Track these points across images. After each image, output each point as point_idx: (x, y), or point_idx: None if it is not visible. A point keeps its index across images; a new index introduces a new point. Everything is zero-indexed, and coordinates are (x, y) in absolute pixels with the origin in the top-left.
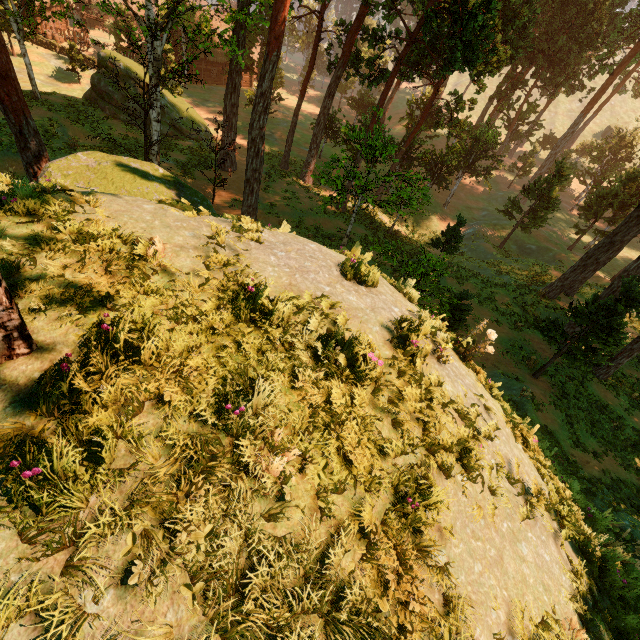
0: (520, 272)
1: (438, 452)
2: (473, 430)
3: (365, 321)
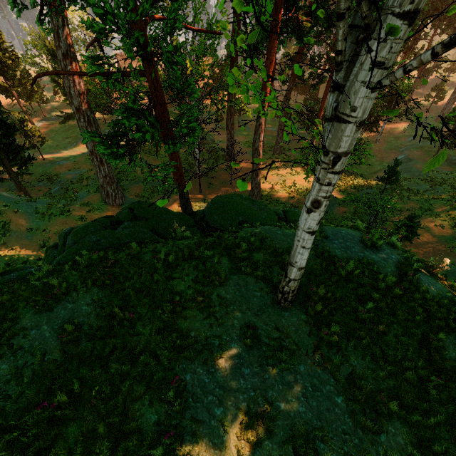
0: (451, 182)
1: (435, 320)
2: (448, 310)
3: (384, 267)
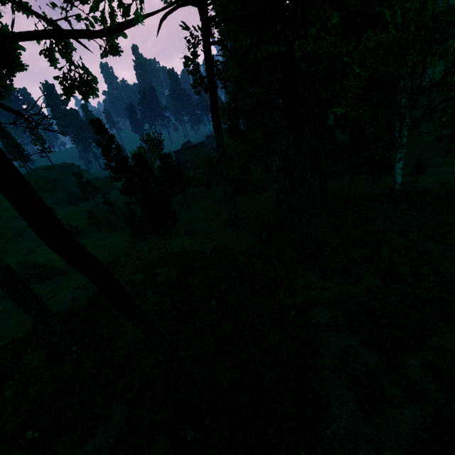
0: None
1: None
2: None
3: (431, 189)
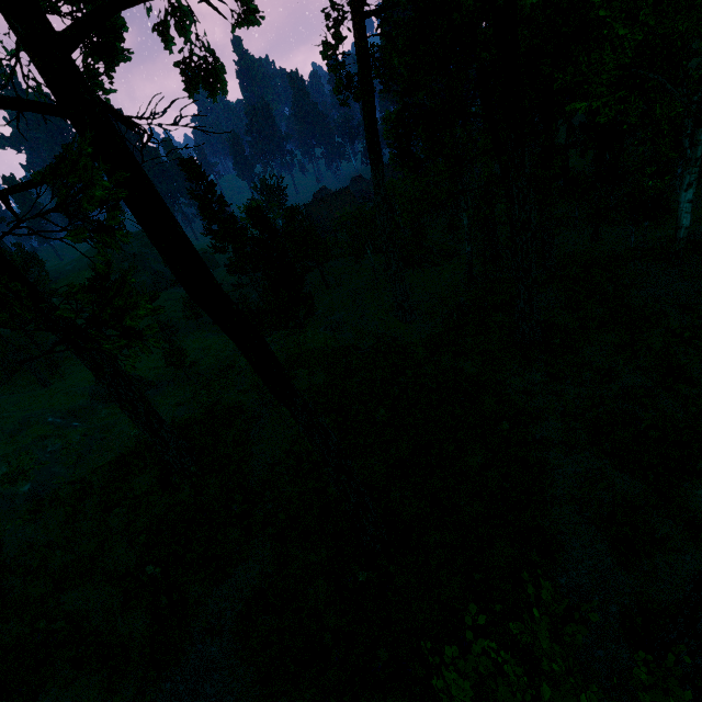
0: None
1: None
2: None
3: None
